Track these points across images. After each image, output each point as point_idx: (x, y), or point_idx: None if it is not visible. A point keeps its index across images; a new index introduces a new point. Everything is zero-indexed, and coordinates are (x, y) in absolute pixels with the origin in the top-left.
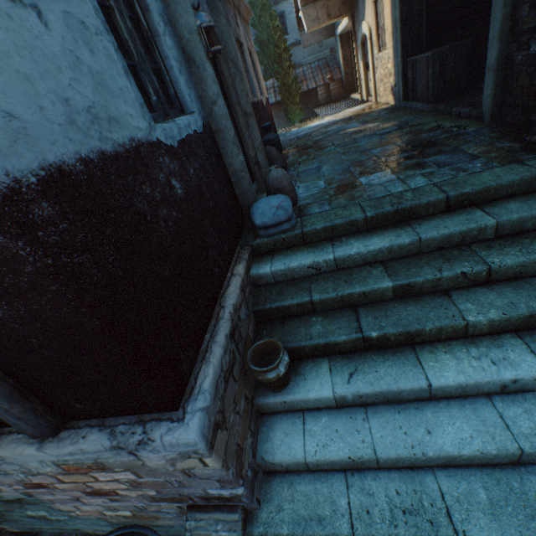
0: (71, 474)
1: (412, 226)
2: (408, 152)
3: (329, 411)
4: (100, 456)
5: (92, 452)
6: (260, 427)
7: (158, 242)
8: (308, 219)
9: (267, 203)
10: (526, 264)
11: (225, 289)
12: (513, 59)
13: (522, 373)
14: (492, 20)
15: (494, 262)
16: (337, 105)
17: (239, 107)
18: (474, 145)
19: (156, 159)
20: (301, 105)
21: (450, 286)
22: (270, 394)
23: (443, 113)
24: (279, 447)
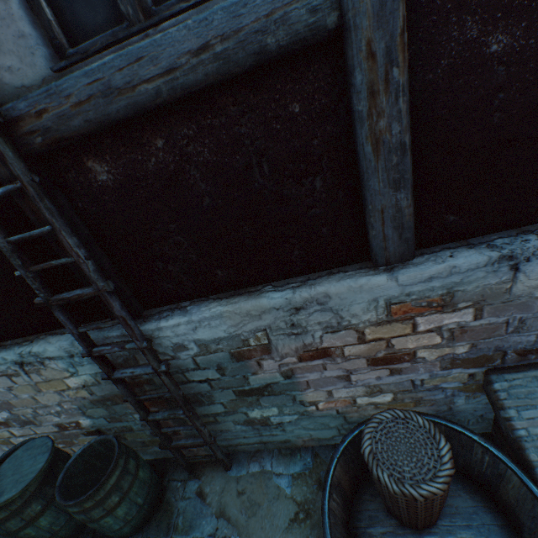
0: (387, 324)
1: None
2: None
3: None
4: (462, 281)
5: (460, 273)
6: None
7: None
8: None
9: None
10: None
11: None
12: None
13: None
14: None
15: None
16: None
17: None
18: None
19: None
20: None
21: None
22: None
23: None
24: None
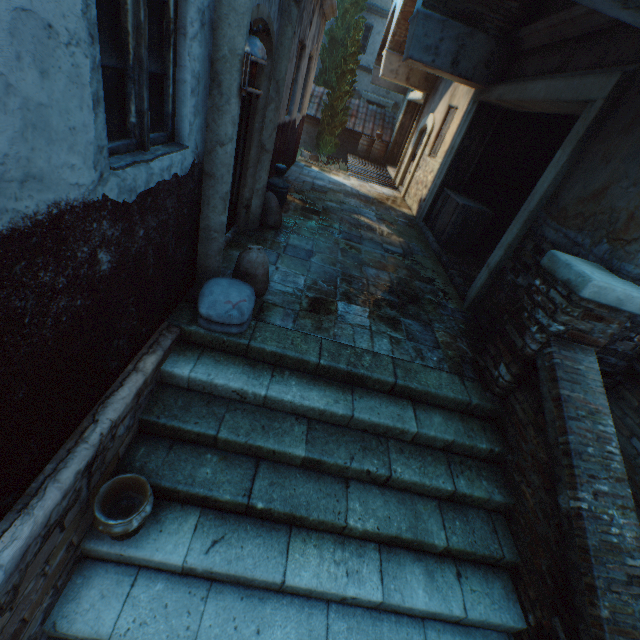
0: None
1: (354, 395)
2: (395, 295)
3: (170, 577)
4: None
5: None
6: (73, 576)
7: (28, 352)
8: (264, 329)
9: (226, 293)
10: (418, 483)
11: (114, 390)
12: (506, 274)
13: (363, 593)
14: (510, 230)
15: (397, 471)
16: (371, 170)
17: (259, 137)
18: (444, 328)
19: (86, 226)
20: (338, 139)
21: (353, 476)
22: (107, 540)
23: (443, 266)
24: (85, 613)
